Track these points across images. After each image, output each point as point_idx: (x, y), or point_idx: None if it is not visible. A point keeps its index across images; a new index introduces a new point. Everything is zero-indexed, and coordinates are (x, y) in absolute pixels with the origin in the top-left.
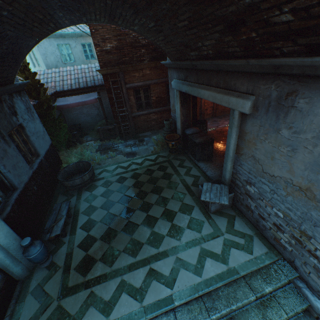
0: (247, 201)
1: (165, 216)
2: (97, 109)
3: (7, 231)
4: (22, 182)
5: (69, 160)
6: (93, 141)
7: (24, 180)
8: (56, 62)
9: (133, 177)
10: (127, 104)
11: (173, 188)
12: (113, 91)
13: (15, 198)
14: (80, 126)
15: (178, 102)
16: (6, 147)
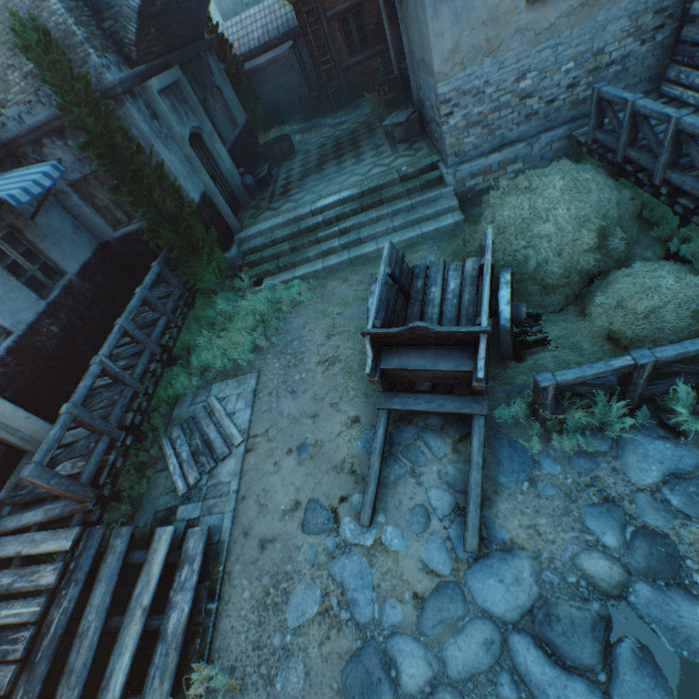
0: (425, 115)
1: (354, 157)
2: (298, 75)
3: (229, 159)
4: (230, 140)
5: (268, 140)
6: (296, 125)
7: (231, 139)
8: (234, 7)
9: (334, 142)
10: (332, 48)
11: (371, 139)
12: (310, 29)
13: (228, 148)
14: (279, 110)
15: (385, 19)
16: (214, 104)
